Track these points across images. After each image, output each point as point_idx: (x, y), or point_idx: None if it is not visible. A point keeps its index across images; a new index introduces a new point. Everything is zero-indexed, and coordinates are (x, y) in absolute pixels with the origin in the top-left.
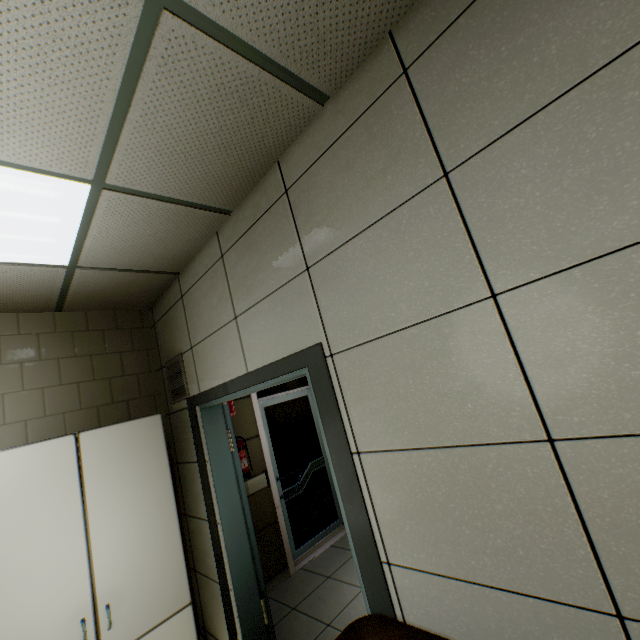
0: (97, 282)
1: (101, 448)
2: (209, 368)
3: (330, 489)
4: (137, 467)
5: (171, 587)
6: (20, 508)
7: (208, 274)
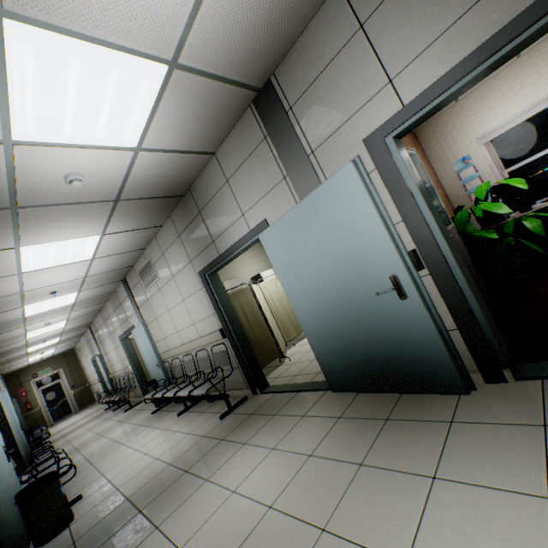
0: None
1: None
2: None
3: (70, 405)
4: None
5: None
6: None
7: None
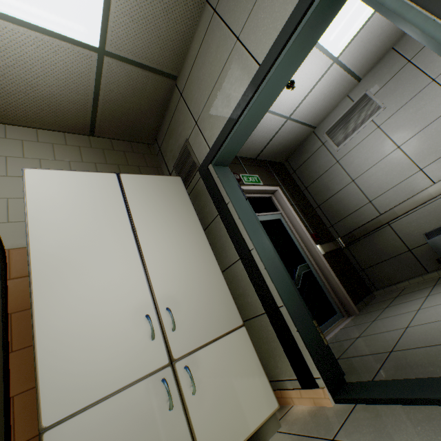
0: (118, 85)
1: (138, 187)
2: (216, 117)
3: (321, 289)
4: (170, 207)
5: (221, 307)
6: (78, 213)
7: (203, 43)
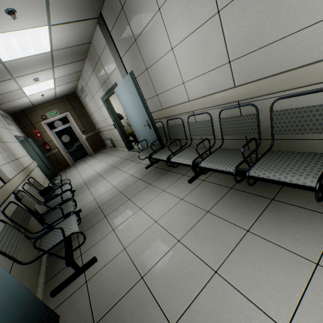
0: None
1: None
2: None
3: (84, 149)
4: None
5: None
6: None
7: None
